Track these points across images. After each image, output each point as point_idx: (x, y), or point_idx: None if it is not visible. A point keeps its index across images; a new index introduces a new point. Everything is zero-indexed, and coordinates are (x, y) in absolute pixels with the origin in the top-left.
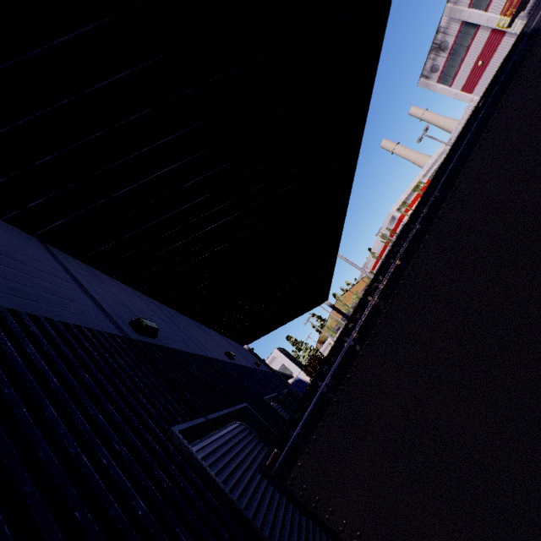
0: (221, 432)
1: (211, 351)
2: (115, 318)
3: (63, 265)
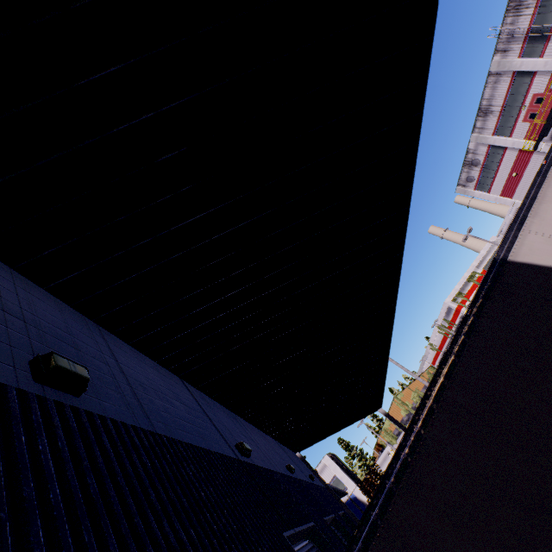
0: (297, 546)
1: (277, 464)
2: (228, 442)
3: (195, 398)
